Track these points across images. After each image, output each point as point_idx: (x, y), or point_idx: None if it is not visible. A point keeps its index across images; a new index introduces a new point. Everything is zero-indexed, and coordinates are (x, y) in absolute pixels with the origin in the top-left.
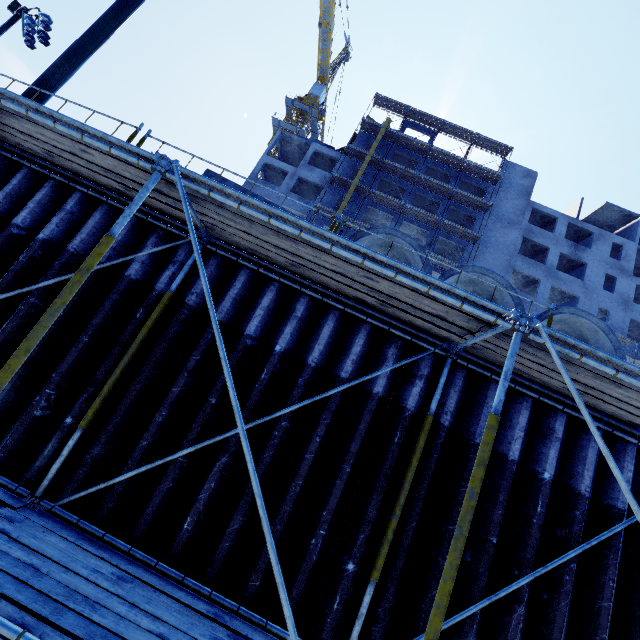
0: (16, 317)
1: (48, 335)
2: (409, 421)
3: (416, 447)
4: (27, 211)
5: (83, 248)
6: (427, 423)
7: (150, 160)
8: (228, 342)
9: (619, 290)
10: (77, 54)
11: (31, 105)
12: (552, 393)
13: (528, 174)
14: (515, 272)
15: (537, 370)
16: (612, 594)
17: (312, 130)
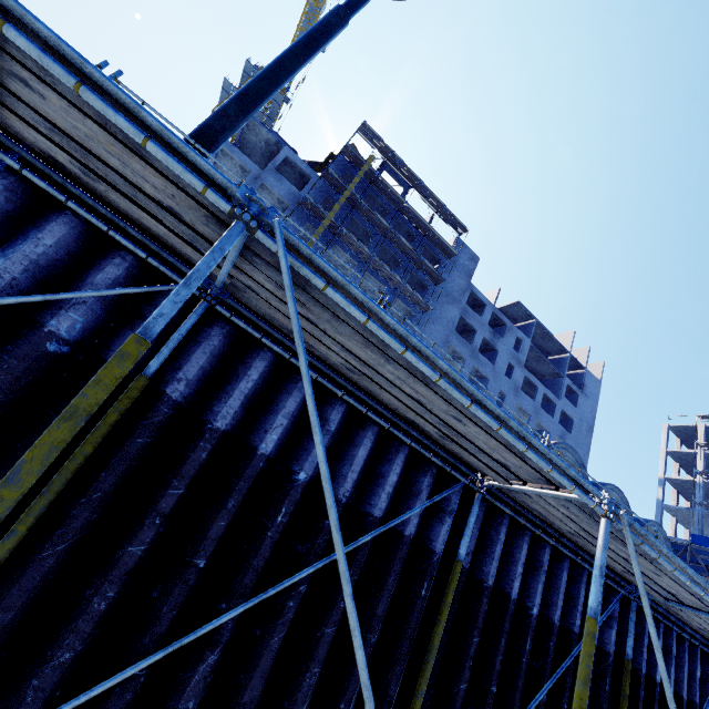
0: (284, 622)
1: (329, 643)
2: (612, 666)
3: (625, 695)
4: (279, 432)
5: (351, 492)
6: (630, 670)
7: (581, 487)
8: (489, 605)
9: (514, 378)
10: (255, 104)
11: (497, 412)
12: (677, 621)
13: (473, 258)
14: (448, 346)
15: (696, 620)
16: None
17: (269, 115)
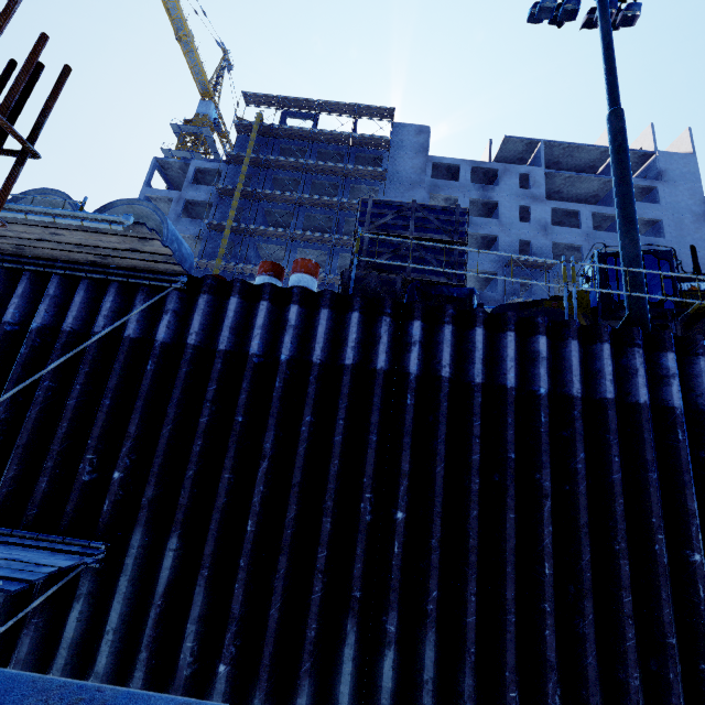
0: None
1: None
2: None
3: None
4: None
5: None
6: None
7: None
8: None
9: (535, 218)
10: None
11: None
12: (36, 261)
13: (421, 130)
14: None
15: None
16: (78, 394)
17: (212, 151)
